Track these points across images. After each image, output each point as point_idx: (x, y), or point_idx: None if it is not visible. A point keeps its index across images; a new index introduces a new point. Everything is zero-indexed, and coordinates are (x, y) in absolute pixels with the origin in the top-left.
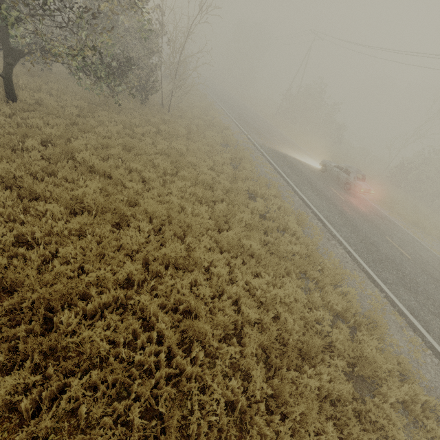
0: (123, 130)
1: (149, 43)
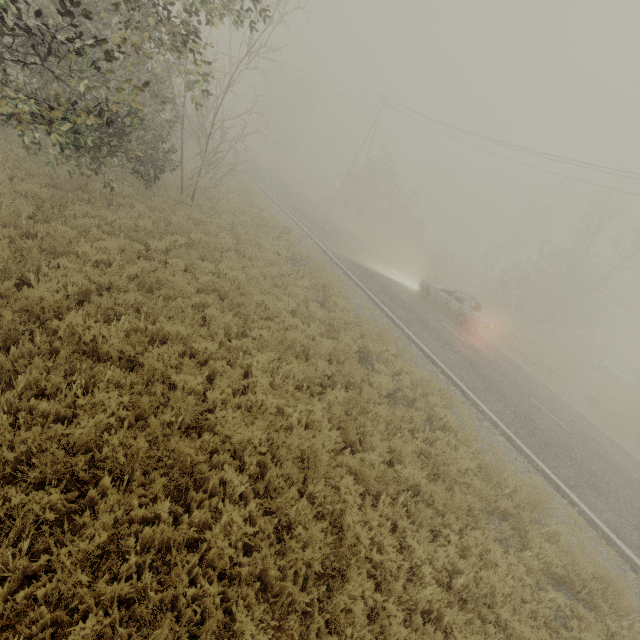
0: (130, 245)
1: (163, 90)
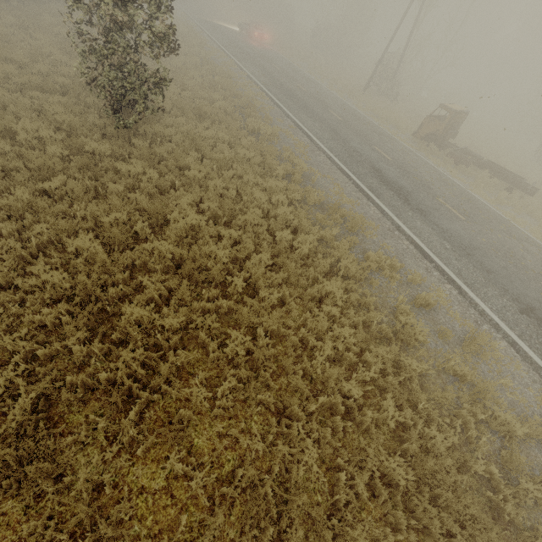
0: None
1: None
